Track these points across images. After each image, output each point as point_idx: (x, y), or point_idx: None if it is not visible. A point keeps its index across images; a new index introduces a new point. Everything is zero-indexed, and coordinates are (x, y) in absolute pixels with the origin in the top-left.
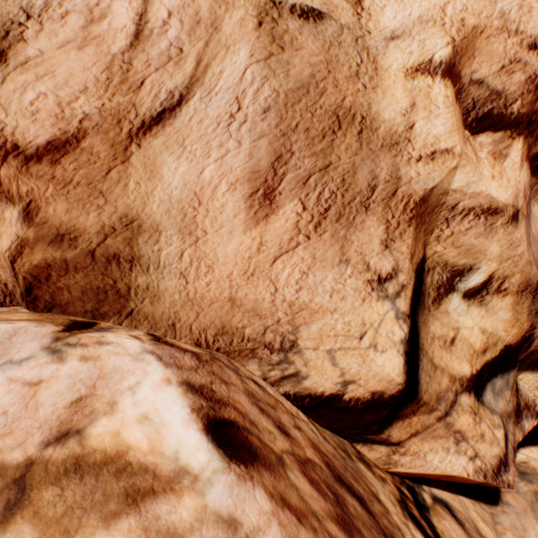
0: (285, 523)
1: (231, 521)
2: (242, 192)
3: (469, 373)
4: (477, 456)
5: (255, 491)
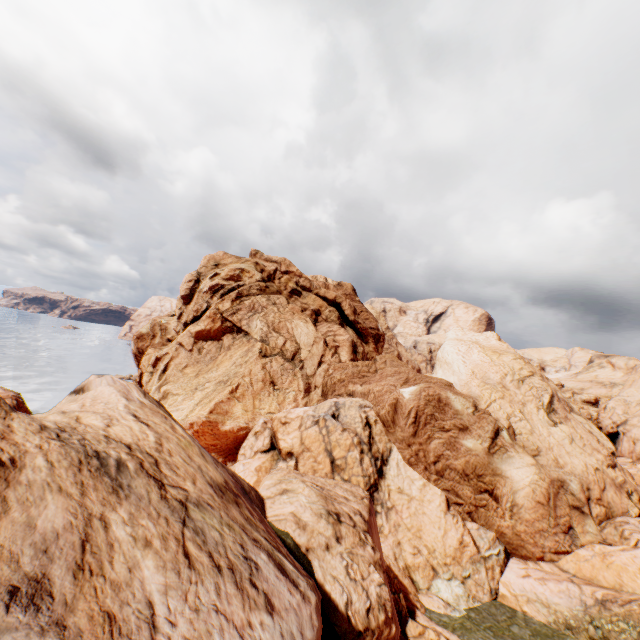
0: None
1: None
2: (614, 493)
3: (639, 506)
4: None
5: None
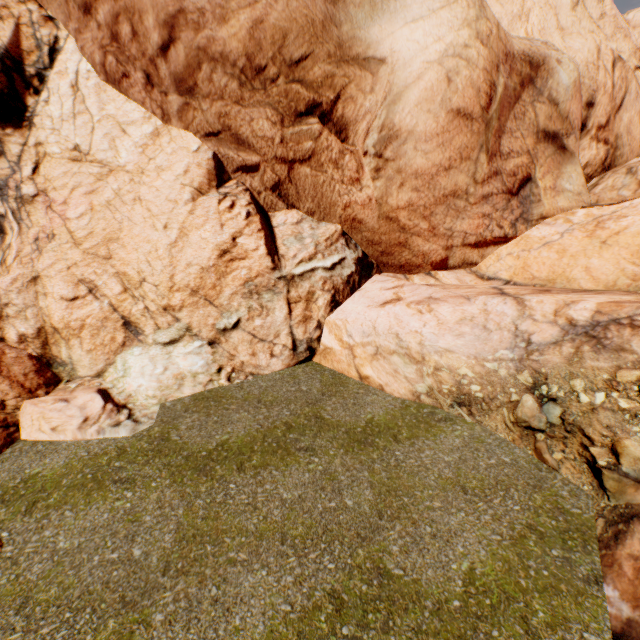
0: None
1: None
2: (638, 115)
3: None
4: None
5: None
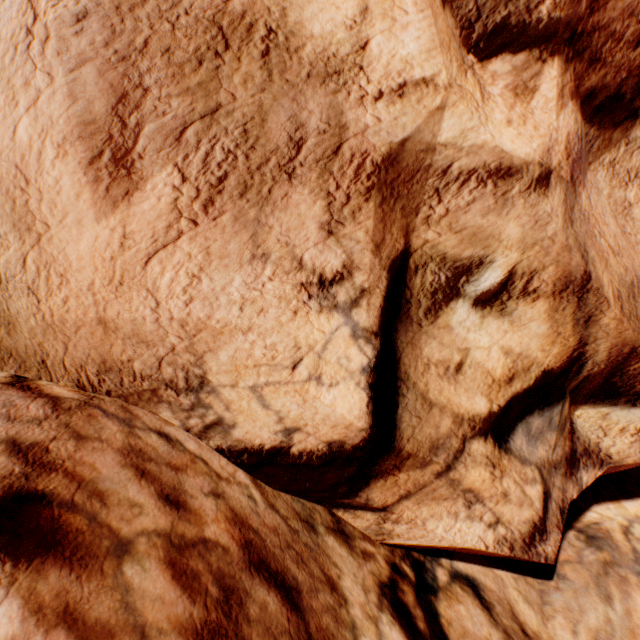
0: None
1: None
2: (77, 157)
3: (486, 411)
4: (499, 522)
5: (2, 605)
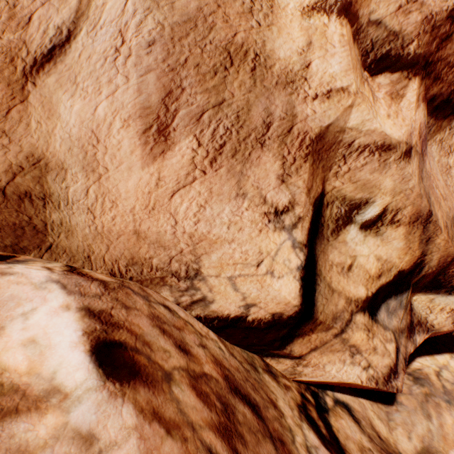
0: (148, 436)
1: (89, 437)
2: (135, 128)
3: (364, 296)
4: (370, 366)
5: (123, 407)
